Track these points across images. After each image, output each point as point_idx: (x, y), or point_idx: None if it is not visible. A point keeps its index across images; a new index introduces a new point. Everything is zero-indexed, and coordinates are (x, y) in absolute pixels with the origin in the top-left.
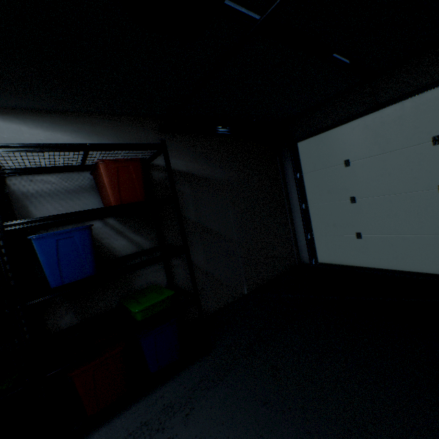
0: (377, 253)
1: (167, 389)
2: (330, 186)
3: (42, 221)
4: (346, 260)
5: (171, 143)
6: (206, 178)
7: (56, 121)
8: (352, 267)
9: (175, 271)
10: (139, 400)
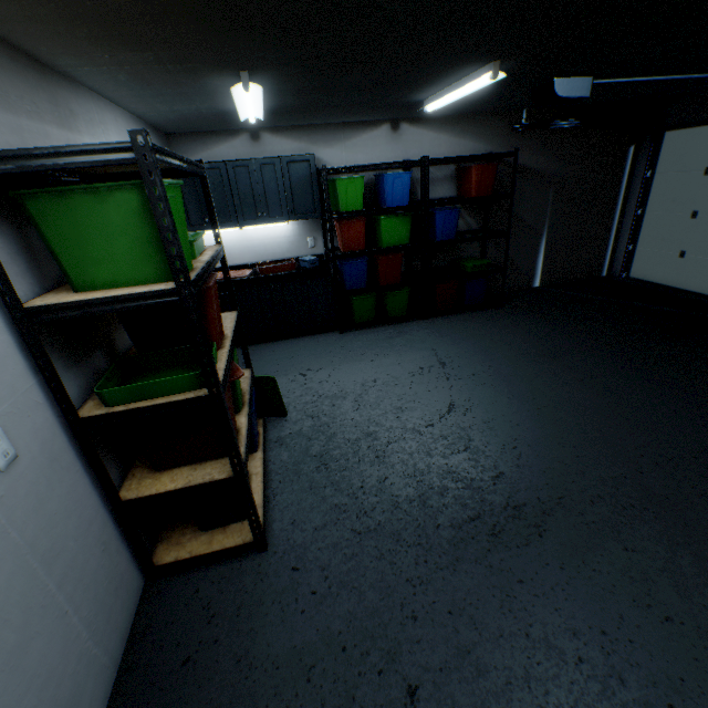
0: (691, 275)
1: (474, 313)
2: (678, 194)
3: (442, 204)
4: (657, 278)
5: (516, 136)
6: (537, 172)
7: (442, 124)
8: (660, 286)
9: (487, 252)
10: (459, 314)
